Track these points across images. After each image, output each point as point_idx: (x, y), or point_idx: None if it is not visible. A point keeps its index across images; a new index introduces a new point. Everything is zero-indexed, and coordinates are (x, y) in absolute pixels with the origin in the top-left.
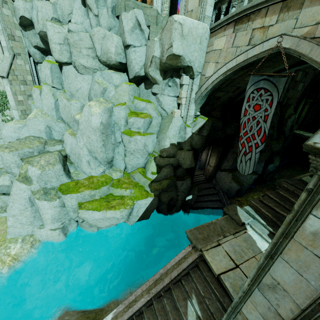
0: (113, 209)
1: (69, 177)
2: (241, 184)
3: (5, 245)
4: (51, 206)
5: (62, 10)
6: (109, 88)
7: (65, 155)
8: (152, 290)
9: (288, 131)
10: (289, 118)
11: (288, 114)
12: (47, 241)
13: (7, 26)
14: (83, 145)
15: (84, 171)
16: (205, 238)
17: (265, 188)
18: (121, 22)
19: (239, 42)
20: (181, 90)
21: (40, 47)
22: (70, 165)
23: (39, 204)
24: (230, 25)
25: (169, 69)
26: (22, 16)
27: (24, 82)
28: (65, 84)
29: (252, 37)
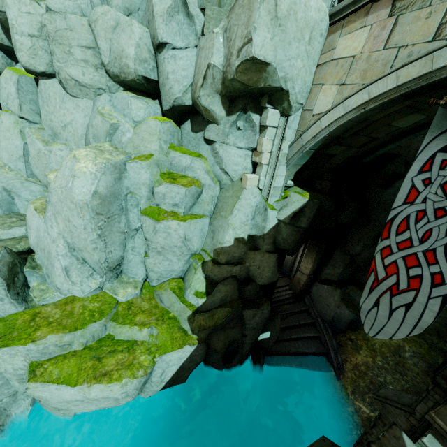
0: (106, 380)
1: (21, 301)
2: (358, 310)
3: None
4: None
5: None
6: (123, 125)
7: (28, 249)
8: None
9: None
10: None
11: None
12: None
13: None
14: (58, 235)
15: (58, 286)
16: None
17: None
18: None
19: (405, 35)
20: (261, 137)
21: (3, 45)
22: (30, 272)
23: None
24: (383, 2)
25: (240, 95)
26: None
27: None
28: (43, 114)
29: None
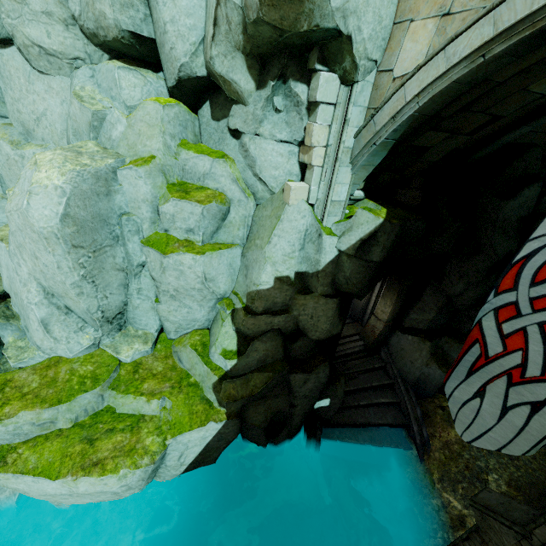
0: (98, 471)
1: None
2: None
3: None
4: None
5: None
6: (111, 113)
7: (4, 292)
8: None
9: None
10: None
11: None
12: None
13: None
14: (29, 276)
15: (38, 344)
16: None
17: None
18: None
19: None
20: (311, 121)
21: None
22: (2, 324)
23: None
24: None
25: (274, 51)
26: None
27: None
28: (8, 103)
29: None
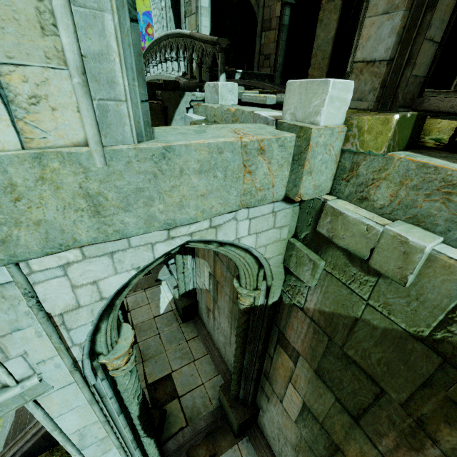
0: None
1: None
2: None
3: None
4: None
5: None
6: None
7: None
8: None
9: None
10: None
11: None
12: None
13: None
14: None
15: None
16: None
17: None
18: None
19: None
20: None
21: None
22: None
23: None
24: None
25: None
26: None
27: None
28: None
29: None
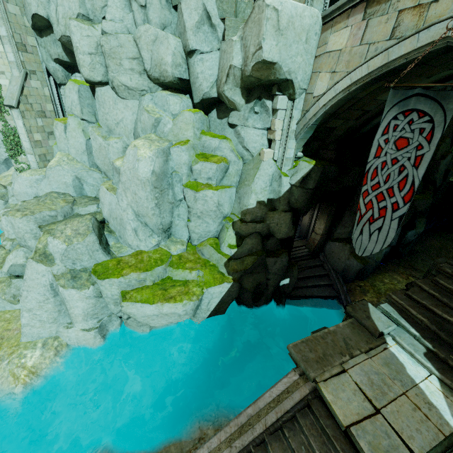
0: (173, 301)
1: (107, 253)
2: (365, 261)
3: (19, 352)
4: (82, 297)
5: (92, 1)
6: (164, 118)
7: (102, 220)
8: (235, 442)
9: (440, 179)
10: (442, 159)
11: (441, 152)
12: (78, 346)
13: (14, 30)
14: (127, 206)
15: (130, 243)
16: (320, 358)
17: (401, 266)
18: (180, 15)
19: (373, 35)
20: (274, 118)
21: (63, 61)
22: (109, 234)
23: (64, 293)
24: (358, 8)
25: (255, 86)
26: (35, 14)
27: (42, 113)
28: (99, 115)
29: (398, 24)
